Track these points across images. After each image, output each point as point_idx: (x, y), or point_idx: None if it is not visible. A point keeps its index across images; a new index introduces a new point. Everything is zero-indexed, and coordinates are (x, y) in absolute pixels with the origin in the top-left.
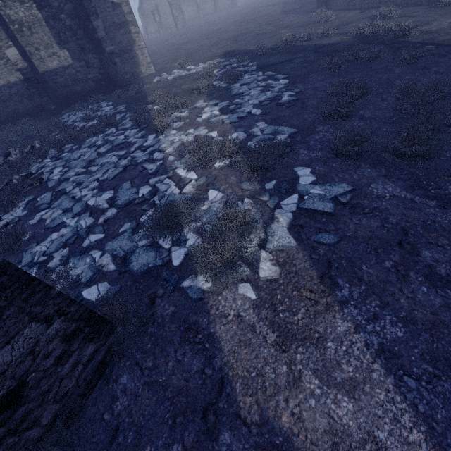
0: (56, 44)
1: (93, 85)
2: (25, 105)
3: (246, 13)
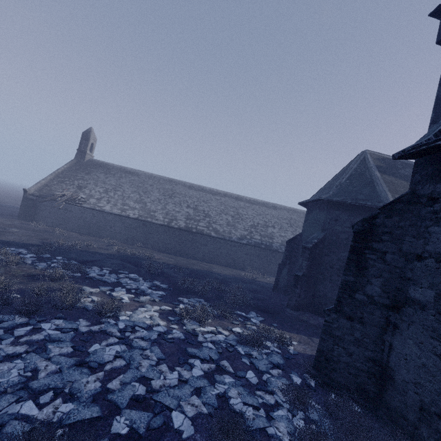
0: None
1: None
2: None
3: None
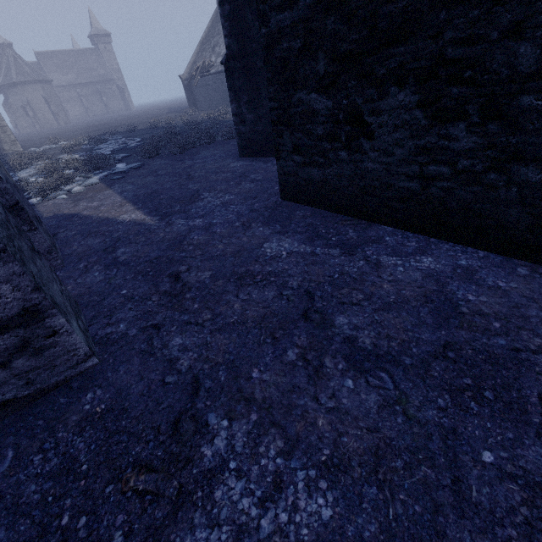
0: None
1: None
2: None
3: (137, 113)
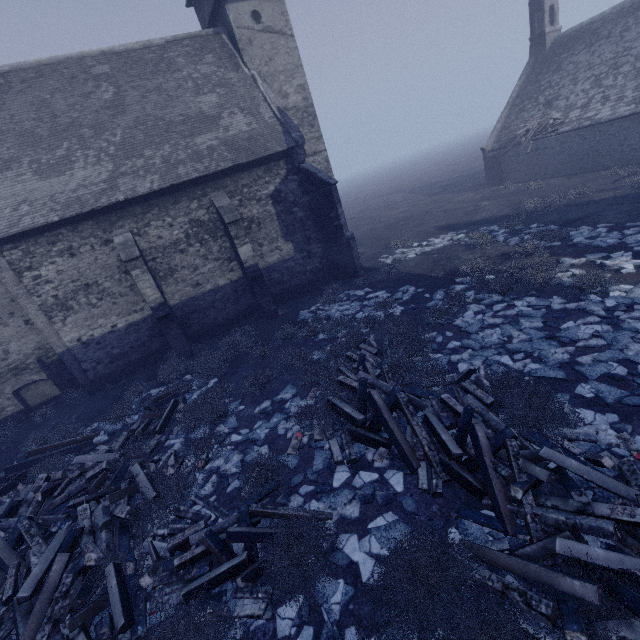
0: (281, 237)
1: (310, 277)
2: (227, 312)
3: (359, 204)
